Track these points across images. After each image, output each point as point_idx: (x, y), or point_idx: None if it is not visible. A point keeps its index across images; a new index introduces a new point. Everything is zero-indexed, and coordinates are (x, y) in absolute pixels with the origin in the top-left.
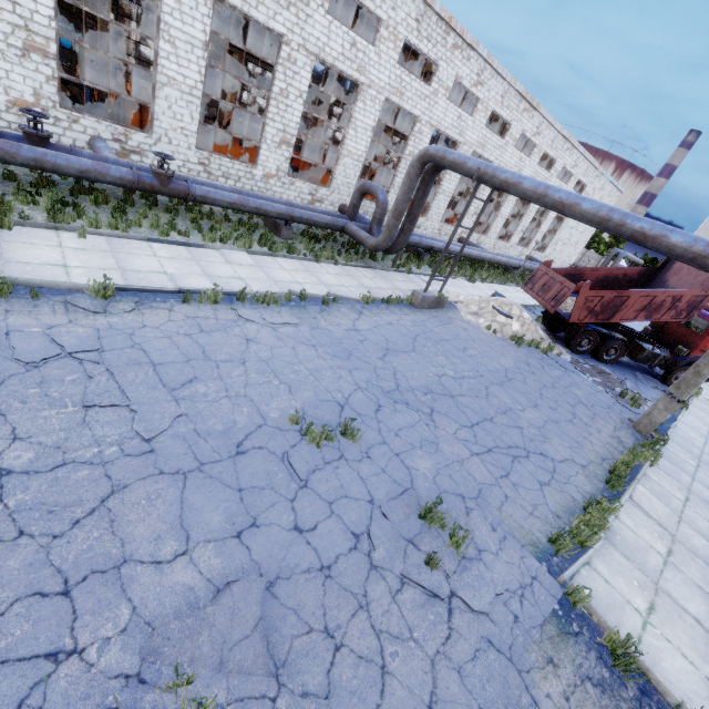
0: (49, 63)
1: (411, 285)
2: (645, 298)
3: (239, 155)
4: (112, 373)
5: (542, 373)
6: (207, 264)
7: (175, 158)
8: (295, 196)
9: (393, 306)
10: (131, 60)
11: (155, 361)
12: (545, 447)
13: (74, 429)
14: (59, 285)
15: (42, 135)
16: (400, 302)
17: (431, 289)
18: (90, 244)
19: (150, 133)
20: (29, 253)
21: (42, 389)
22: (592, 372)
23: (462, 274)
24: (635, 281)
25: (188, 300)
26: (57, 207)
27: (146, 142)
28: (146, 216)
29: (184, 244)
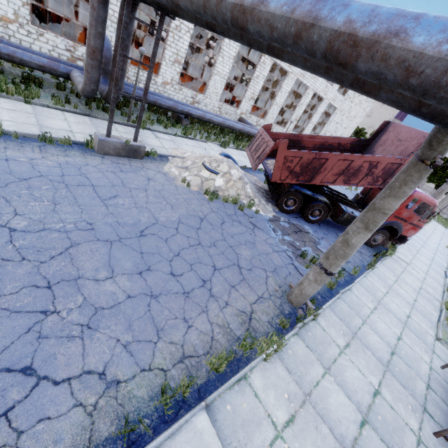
0: None
1: (131, 136)
2: (343, 162)
3: None
4: None
5: (212, 230)
6: None
7: None
8: (49, 49)
9: (57, 146)
10: None
11: None
12: (61, 349)
13: None
14: None
15: None
16: (78, 145)
17: (156, 144)
18: None
19: None
20: None
21: None
22: (287, 231)
23: (214, 139)
24: (348, 151)
25: None
26: None
27: None
28: None
29: None
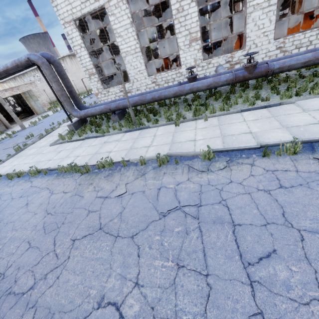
0: (198, 43)
1: None
2: None
3: (309, 27)
4: (201, 230)
5: None
6: (284, 117)
7: (257, 51)
8: None
9: None
10: (240, 25)
11: (235, 221)
12: None
13: (166, 289)
14: (188, 154)
15: (193, 76)
16: None
17: None
18: (209, 123)
19: (244, 48)
20: (182, 136)
21: (161, 237)
22: None
23: None
24: None
25: (267, 154)
26: (197, 108)
27: (242, 54)
28: (241, 96)
29: (265, 106)
